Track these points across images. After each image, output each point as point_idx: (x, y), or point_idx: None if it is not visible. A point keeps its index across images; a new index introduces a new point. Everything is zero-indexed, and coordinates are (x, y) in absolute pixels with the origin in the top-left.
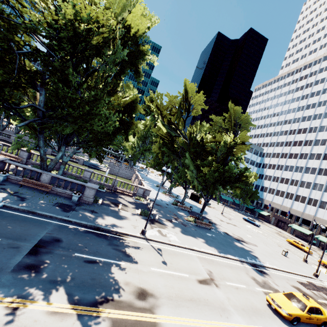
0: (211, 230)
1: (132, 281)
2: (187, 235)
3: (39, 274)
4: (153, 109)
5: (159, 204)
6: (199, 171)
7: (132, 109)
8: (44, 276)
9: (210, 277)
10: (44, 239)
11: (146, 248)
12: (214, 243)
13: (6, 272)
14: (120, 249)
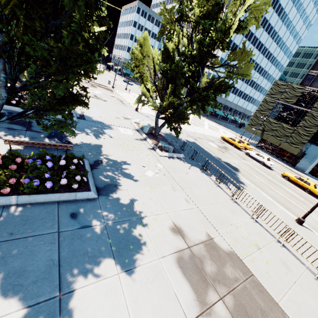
0: None
1: None
2: None
3: None
4: None
5: None
6: None
7: None
8: None
9: None
10: None
11: None
12: None
13: None
14: None
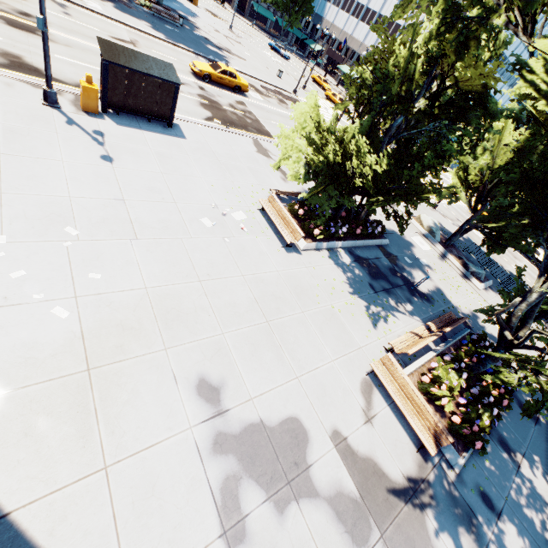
0: (180, 28)
1: (12, 5)
2: (125, 14)
3: None
4: None
5: None
6: None
7: None
8: None
9: (132, 42)
10: None
11: None
12: (168, 34)
13: None
14: None
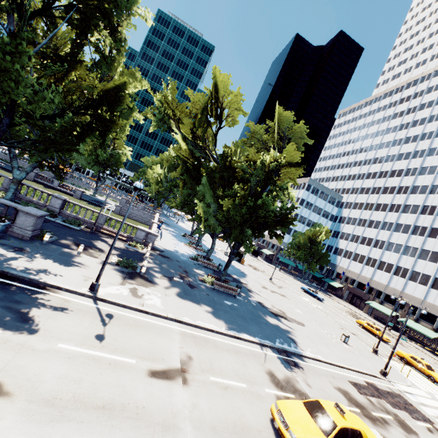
0: (237, 298)
1: None
2: (186, 300)
3: None
4: (160, 107)
5: (168, 256)
6: (222, 207)
7: (116, 98)
8: None
9: (182, 367)
10: None
11: (81, 312)
12: (228, 315)
13: None
14: (20, 308)
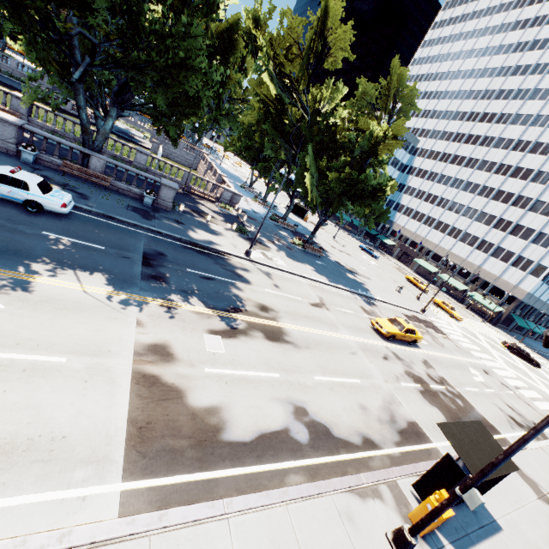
0: (321, 258)
1: (252, 298)
2: (295, 261)
3: (167, 284)
4: (263, 45)
5: (253, 218)
6: (322, 177)
7: (229, 44)
8: (173, 286)
9: (321, 302)
10: (147, 252)
11: (254, 271)
12: (325, 272)
13: (138, 280)
14: (229, 269)
